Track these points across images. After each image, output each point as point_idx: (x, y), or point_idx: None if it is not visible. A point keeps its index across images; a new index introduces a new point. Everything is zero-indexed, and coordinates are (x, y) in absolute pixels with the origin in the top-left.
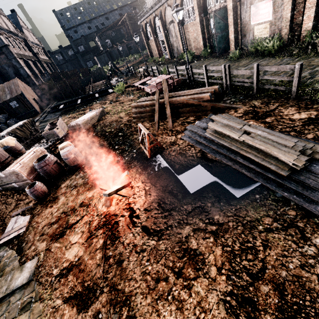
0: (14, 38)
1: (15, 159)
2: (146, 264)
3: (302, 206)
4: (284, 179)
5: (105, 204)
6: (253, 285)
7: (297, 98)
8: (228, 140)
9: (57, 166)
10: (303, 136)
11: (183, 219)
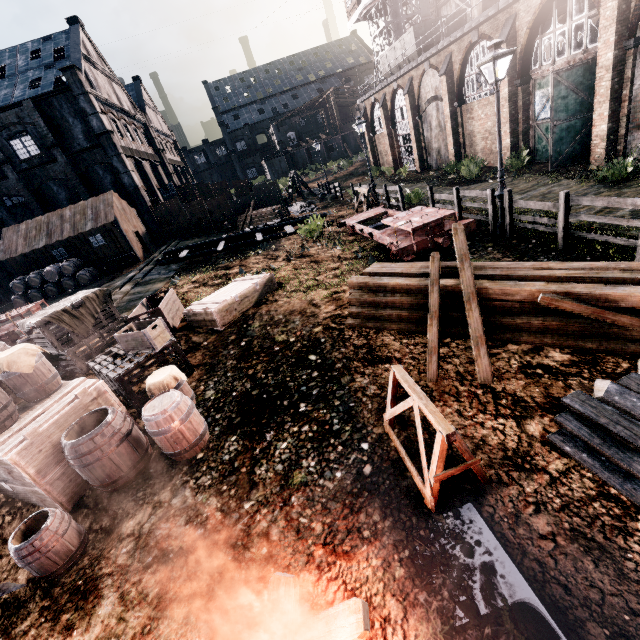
0: (127, 122)
1: (27, 408)
2: None
3: None
4: None
5: None
6: None
7: None
8: None
9: (125, 449)
10: None
11: None
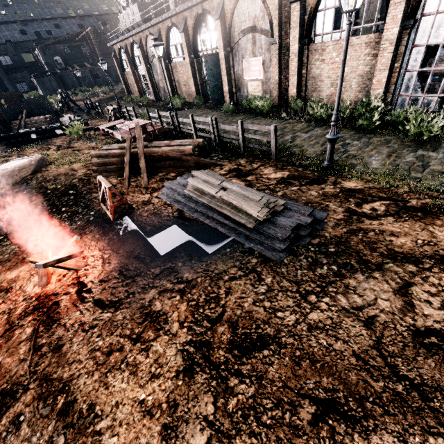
0: None
1: None
2: (96, 341)
3: (263, 253)
4: (252, 231)
5: (39, 282)
6: (211, 329)
7: (277, 160)
8: (206, 197)
9: None
10: (275, 194)
11: (149, 283)
